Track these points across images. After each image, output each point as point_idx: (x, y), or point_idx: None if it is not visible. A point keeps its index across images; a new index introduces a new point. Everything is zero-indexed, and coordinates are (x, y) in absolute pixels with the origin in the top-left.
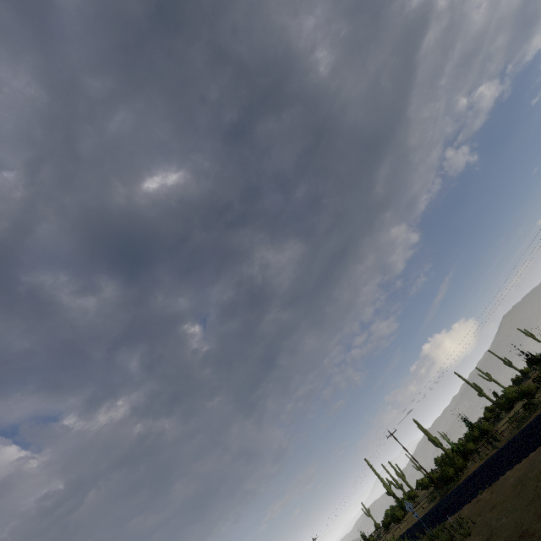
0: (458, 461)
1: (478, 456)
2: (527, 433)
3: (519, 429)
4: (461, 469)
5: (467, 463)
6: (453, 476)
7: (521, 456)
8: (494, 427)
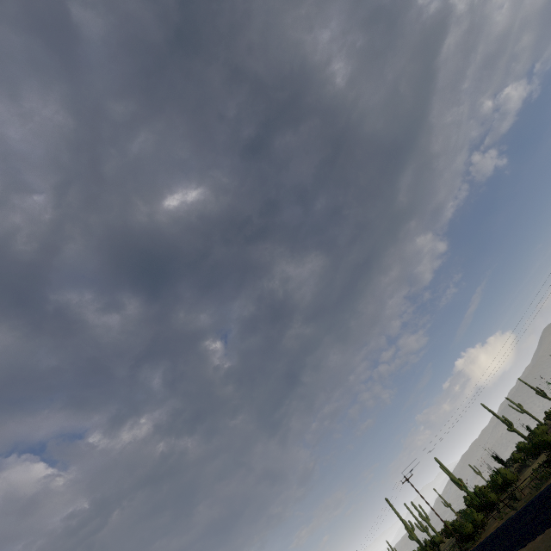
0: (477, 517)
1: (498, 512)
2: (541, 501)
3: (538, 491)
4: (480, 526)
5: (489, 517)
6: (472, 533)
7: (529, 536)
8: (520, 474)
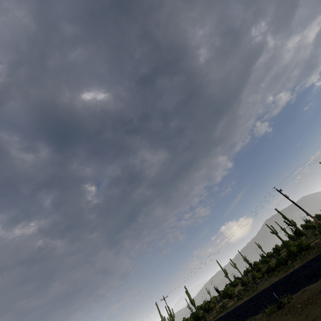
0: None
1: None
2: None
3: (213, 320)
4: None
5: None
6: None
7: None
8: (218, 303)
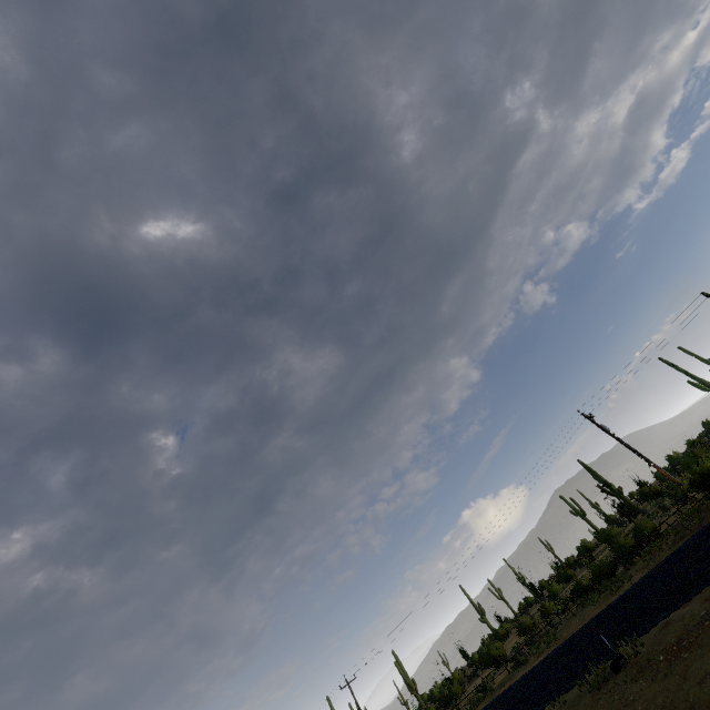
0: None
1: None
2: None
3: None
4: None
5: None
6: None
7: None
8: (471, 683)
